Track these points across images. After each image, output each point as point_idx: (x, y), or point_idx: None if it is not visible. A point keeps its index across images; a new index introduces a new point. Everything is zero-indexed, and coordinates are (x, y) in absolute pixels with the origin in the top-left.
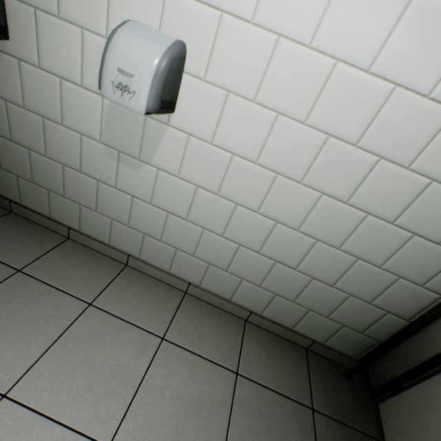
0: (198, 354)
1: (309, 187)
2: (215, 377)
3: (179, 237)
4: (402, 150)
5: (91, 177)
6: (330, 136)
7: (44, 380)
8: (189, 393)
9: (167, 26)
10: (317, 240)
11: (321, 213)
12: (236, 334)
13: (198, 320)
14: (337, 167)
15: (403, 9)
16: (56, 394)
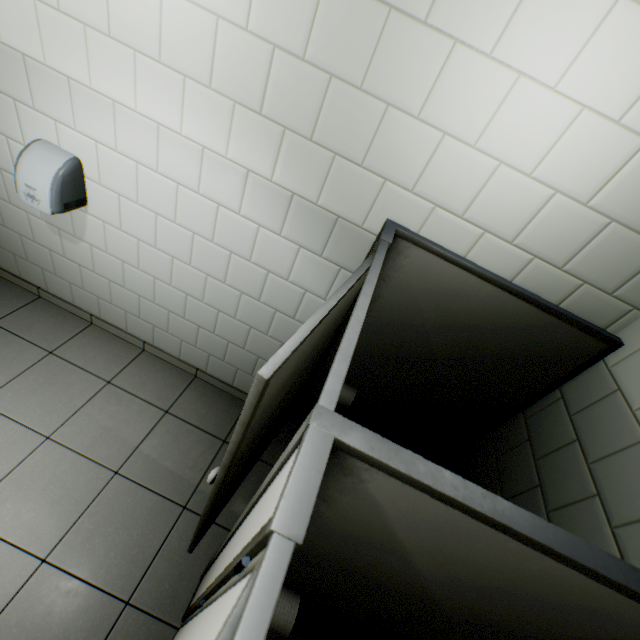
0: (137, 396)
1: (197, 269)
2: (146, 412)
3: (125, 302)
4: (242, 249)
5: (45, 247)
6: (195, 234)
7: (8, 397)
8: (119, 418)
9: (64, 145)
10: (219, 311)
11: (213, 290)
12: (180, 386)
13: (147, 372)
14: (209, 256)
15: (202, 158)
16: (16, 406)
